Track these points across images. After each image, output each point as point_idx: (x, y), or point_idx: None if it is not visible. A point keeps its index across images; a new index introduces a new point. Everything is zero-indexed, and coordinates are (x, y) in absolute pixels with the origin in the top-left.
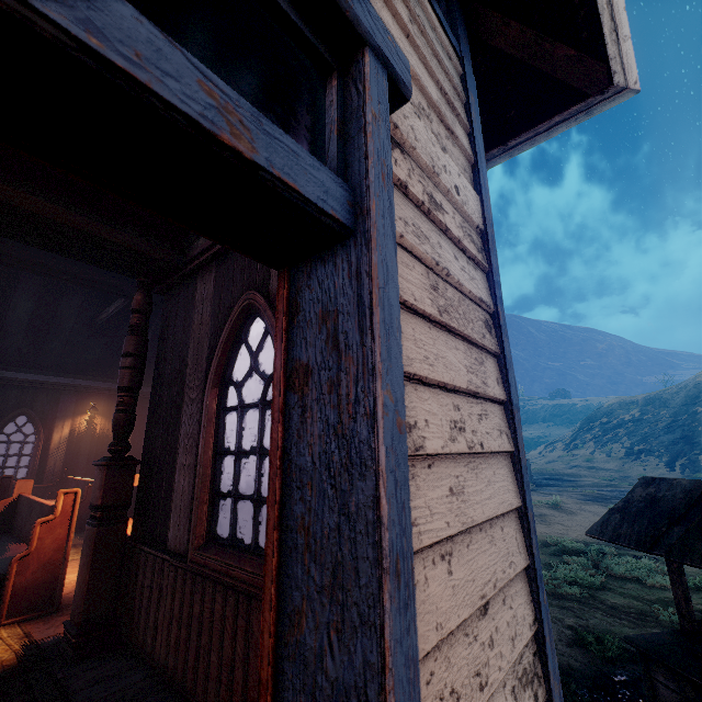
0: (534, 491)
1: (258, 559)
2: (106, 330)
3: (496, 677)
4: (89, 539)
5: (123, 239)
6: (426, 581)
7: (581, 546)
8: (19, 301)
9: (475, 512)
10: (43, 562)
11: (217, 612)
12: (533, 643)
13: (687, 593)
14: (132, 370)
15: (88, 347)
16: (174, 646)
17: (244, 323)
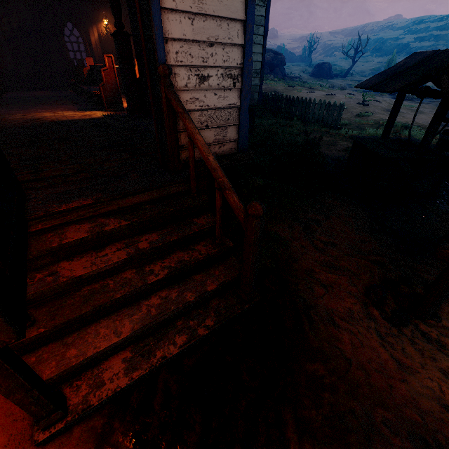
0: (410, 101)
1: None
2: None
3: (211, 64)
4: (122, 73)
5: None
6: (180, 22)
7: (398, 125)
8: None
9: (208, 10)
10: (111, 89)
11: None
12: (240, 72)
13: (394, 120)
14: None
15: None
16: None
17: None
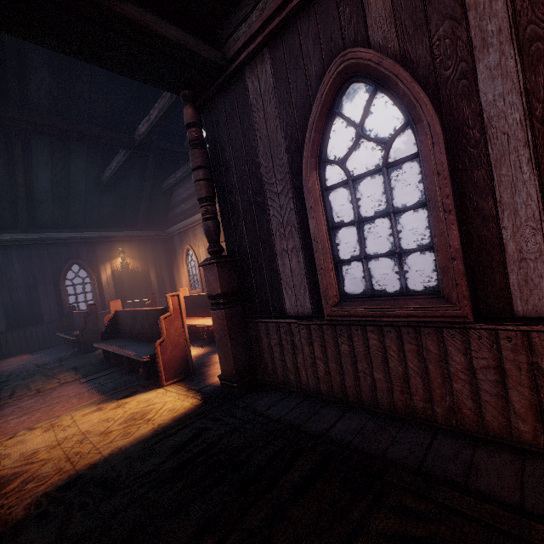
0: None
1: (423, 297)
2: (111, 188)
3: None
4: (219, 319)
5: (174, 35)
6: None
7: None
8: (38, 171)
9: None
10: (174, 344)
11: (373, 346)
12: None
13: None
14: (206, 181)
15: (102, 204)
16: (324, 376)
17: (336, 94)
